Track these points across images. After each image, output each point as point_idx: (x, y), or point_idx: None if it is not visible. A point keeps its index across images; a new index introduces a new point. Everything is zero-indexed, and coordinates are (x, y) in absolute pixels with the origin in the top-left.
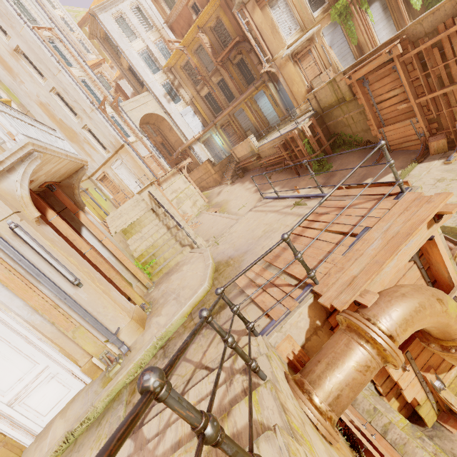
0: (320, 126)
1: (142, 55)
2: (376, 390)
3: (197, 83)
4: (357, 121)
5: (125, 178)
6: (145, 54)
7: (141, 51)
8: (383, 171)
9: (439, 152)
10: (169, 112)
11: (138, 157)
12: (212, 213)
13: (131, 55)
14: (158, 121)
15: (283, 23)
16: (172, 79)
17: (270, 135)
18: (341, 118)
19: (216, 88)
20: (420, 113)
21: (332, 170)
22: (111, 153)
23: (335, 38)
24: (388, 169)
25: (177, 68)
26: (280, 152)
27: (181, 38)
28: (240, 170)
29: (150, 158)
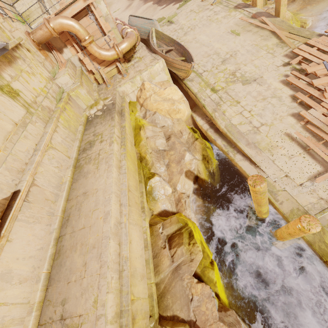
0: None
1: None
2: (85, 69)
3: None
4: None
5: None
6: None
7: None
8: None
9: None
10: None
11: None
12: None
13: None
14: None
15: None
16: None
17: None
18: None
19: None
20: None
21: None
22: None
23: None
24: None
25: None
26: None
27: None
28: None
29: None
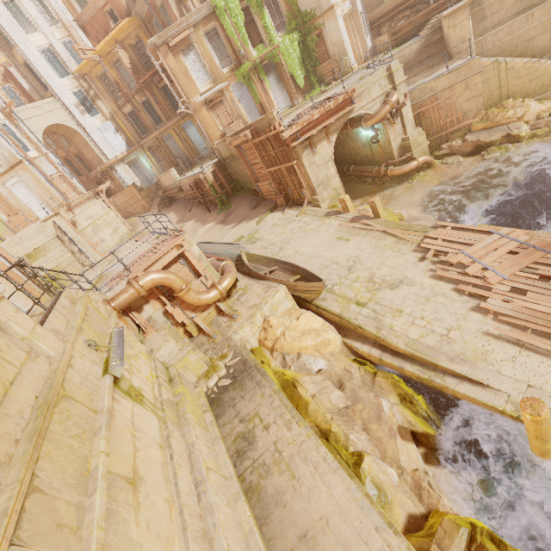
0: (224, 172)
1: (44, 52)
2: (171, 323)
3: (118, 97)
4: (245, 173)
5: (25, 198)
6: (48, 52)
7: (42, 48)
8: (255, 215)
9: (283, 206)
10: (83, 125)
11: (42, 176)
12: (131, 242)
13: (28, 50)
14: (69, 133)
15: (196, 71)
16: (86, 88)
17: (195, 168)
18: (236, 169)
19: (141, 108)
20: (272, 178)
21: (231, 210)
22: (3, 168)
23: (243, 94)
24: (259, 214)
25: (92, 76)
26: (193, 190)
27: (96, 42)
28: (167, 199)
29: (58, 178)
